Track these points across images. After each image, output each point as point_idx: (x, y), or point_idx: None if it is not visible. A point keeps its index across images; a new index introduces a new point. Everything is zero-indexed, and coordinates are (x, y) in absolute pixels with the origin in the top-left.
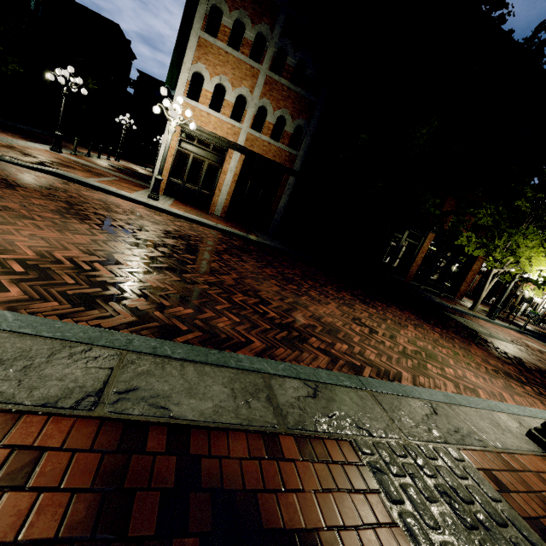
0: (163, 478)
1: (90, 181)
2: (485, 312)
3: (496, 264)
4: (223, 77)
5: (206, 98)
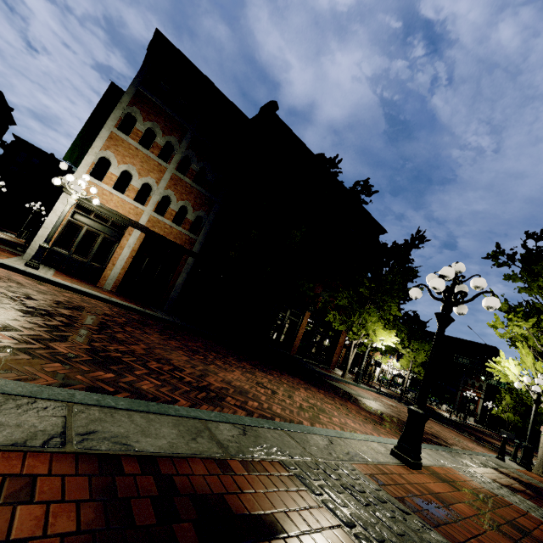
0: (145, 492)
1: None
2: (352, 379)
3: (354, 336)
4: (131, 166)
5: (110, 180)
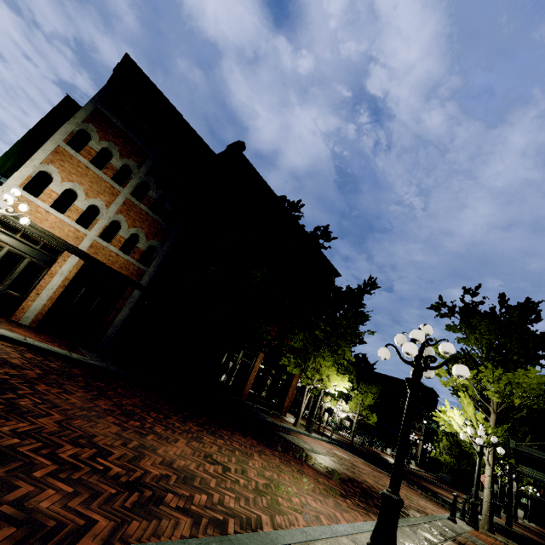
0: None
1: None
2: (304, 426)
3: (308, 381)
4: (77, 185)
5: (49, 197)
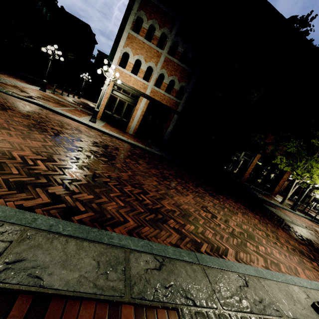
0: None
1: (56, 109)
2: (289, 205)
3: (297, 177)
4: (140, 56)
5: (129, 67)
